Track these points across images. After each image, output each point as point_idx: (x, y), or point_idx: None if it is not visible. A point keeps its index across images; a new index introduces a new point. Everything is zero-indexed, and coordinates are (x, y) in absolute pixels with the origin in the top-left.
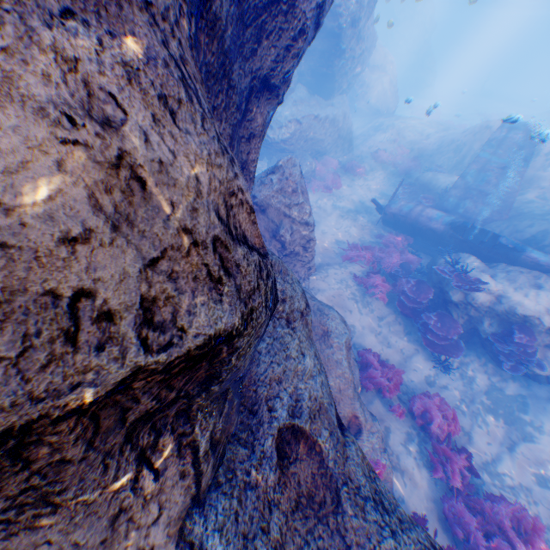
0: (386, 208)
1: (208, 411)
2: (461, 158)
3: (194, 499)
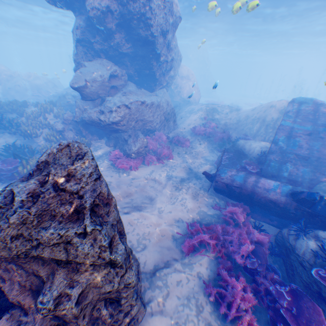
0: (217, 177)
1: None
2: (260, 128)
3: None
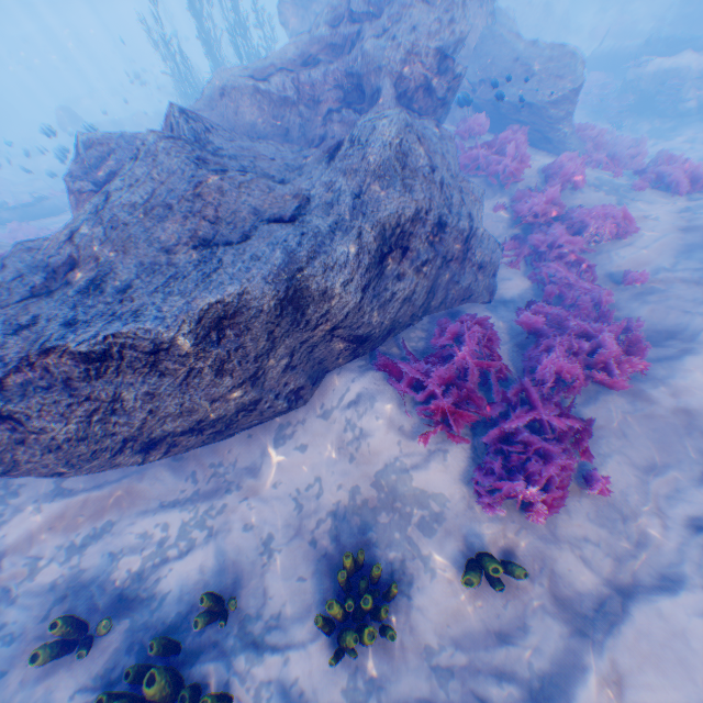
0: (589, 58)
1: (489, 6)
2: None
3: (485, 26)
